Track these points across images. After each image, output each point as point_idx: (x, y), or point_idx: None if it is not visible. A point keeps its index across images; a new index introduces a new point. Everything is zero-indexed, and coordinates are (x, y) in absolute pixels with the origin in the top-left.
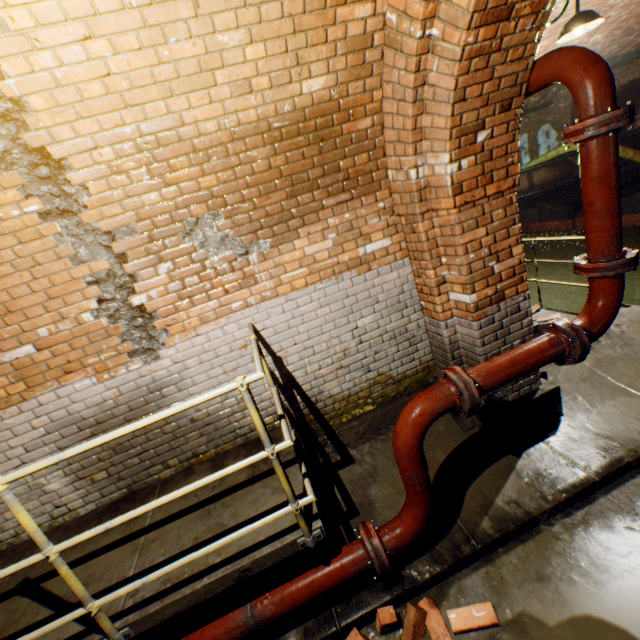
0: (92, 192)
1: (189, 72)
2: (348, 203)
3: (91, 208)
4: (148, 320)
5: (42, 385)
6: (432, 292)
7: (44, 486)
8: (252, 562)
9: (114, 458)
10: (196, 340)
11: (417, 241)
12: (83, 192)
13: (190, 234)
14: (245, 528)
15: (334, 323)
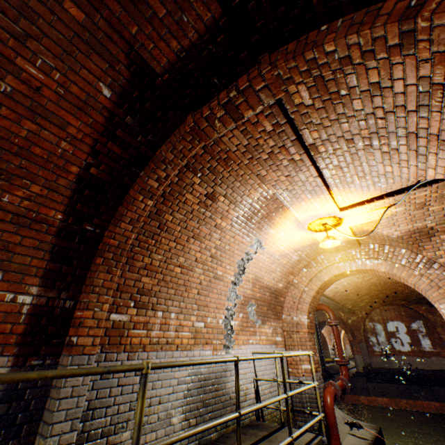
0: (242, 282)
1: (271, 270)
2: (275, 319)
3: (239, 286)
4: (232, 332)
5: (198, 344)
6: (297, 362)
7: (171, 417)
8: (315, 444)
9: (201, 409)
10: (239, 350)
11: (292, 341)
12: (241, 281)
13: (249, 307)
14: (314, 419)
15: (269, 366)
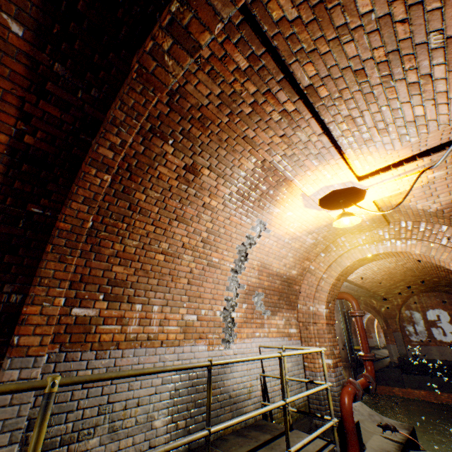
0: (245, 270)
1: (280, 256)
2: (289, 309)
3: (241, 274)
4: (233, 325)
5: (188, 340)
6: (314, 356)
7: (153, 420)
8: None
9: (193, 410)
10: (243, 344)
11: (308, 333)
12: (243, 268)
13: (255, 297)
14: (323, 426)
15: None
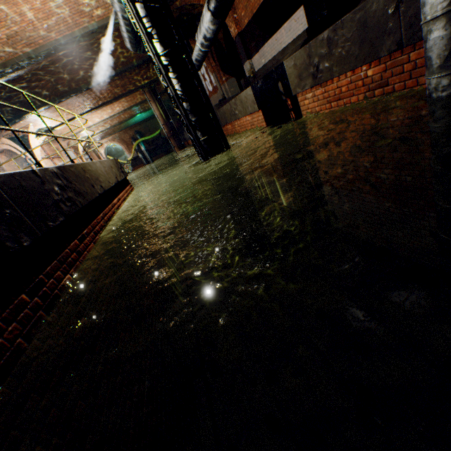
0: None
1: None
2: None
3: None
4: None
5: None
6: None
7: None
8: None
9: None
10: None
11: None
12: None
13: None
14: None
15: None
